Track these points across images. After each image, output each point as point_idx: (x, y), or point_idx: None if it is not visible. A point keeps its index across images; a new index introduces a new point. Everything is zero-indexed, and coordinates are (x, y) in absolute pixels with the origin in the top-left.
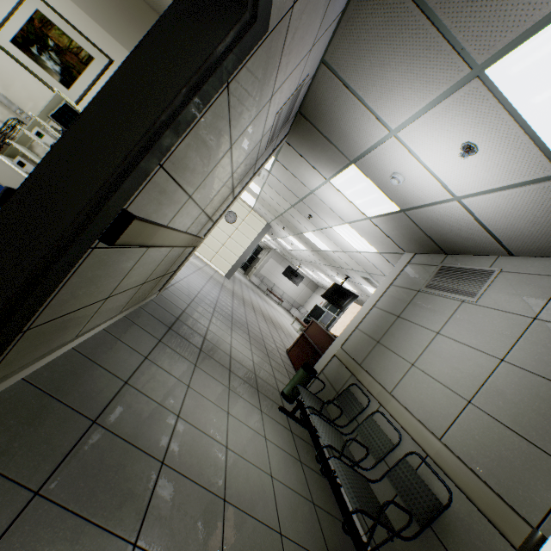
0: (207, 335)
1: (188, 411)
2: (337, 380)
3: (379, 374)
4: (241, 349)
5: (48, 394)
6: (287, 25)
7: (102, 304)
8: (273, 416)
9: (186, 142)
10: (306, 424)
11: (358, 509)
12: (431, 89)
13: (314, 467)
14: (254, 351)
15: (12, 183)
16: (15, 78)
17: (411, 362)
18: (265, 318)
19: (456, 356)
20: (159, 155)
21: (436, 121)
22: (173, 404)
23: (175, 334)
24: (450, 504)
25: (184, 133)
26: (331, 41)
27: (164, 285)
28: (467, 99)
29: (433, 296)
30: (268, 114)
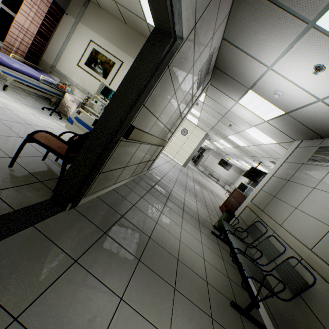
0: (171, 192)
1: (161, 222)
2: (247, 219)
3: (273, 214)
4: (190, 201)
5: (106, 203)
6: (193, 34)
7: (123, 169)
8: (207, 235)
9: (153, 94)
10: (226, 240)
11: (250, 276)
12: (286, 40)
13: (231, 264)
14: (198, 204)
15: (90, 122)
16: (86, 79)
17: (295, 207)
18: (206, 189)
19: (325, 201)
20: (142, 101)
21: (294, 56)
22: (154, 217)
23: (155, 190)
24: (314, 285)
25: (152, 90)
26: (226, 28)
27: (149, 167)
28: (309, 40)
29: (312, 166)
30: (193, 73)
